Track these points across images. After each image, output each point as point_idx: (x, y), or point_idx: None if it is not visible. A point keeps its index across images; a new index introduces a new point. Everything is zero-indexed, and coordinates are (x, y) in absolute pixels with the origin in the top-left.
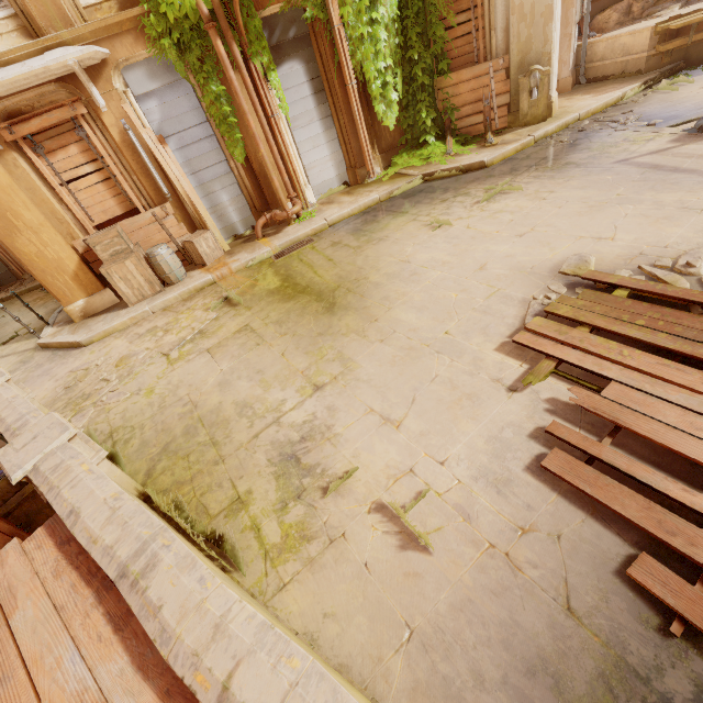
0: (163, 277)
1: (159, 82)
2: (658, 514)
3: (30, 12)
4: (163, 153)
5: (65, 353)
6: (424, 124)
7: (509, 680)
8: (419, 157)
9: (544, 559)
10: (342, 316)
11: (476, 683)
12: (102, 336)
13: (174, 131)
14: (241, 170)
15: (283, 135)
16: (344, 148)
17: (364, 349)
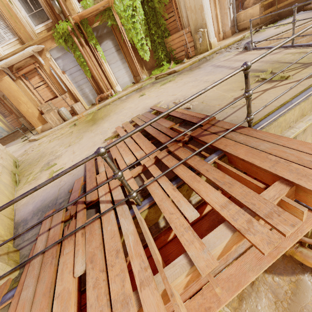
0: (63, 118)
1: (61, 53)
2: (91, 167)
3: (21, 38)
4: (64, 76)
5: (32, 142)
6: (162, 57)
7: (37, 202)
8: (159, 70)
9: (67, 180)
10: (93, 126)
11: (32, 203)
12: (42, 137)
13: (67, 69)
14: (91, 80)
15: (104, 67)
16: (130, 69)
17: (88, 135)
